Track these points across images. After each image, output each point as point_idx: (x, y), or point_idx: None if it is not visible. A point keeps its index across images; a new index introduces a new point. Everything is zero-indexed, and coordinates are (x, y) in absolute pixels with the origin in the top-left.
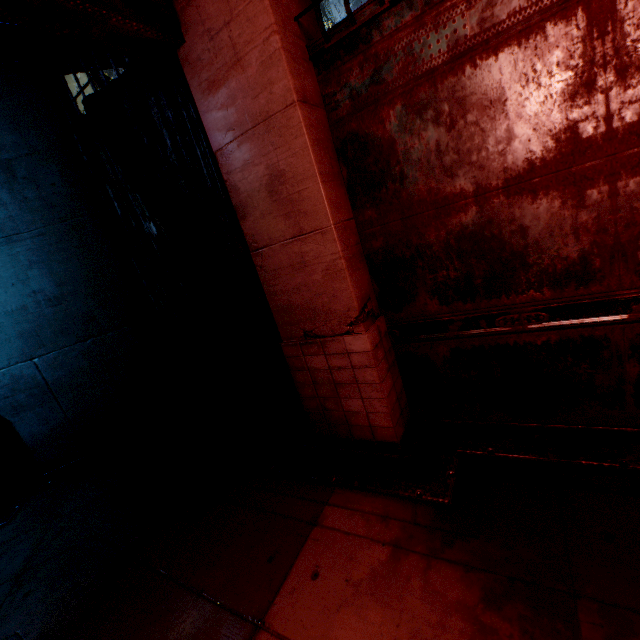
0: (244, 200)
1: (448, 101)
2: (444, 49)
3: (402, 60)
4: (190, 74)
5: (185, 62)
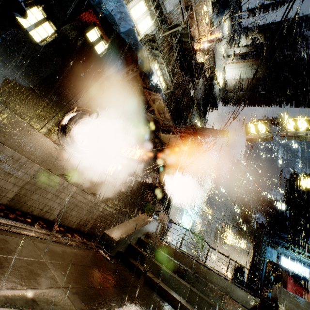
0: (287, 286)
1: (295, 290)
2: (295, 288)
3: (293, 286)
4: (287, 277)
5: (287, 276)
